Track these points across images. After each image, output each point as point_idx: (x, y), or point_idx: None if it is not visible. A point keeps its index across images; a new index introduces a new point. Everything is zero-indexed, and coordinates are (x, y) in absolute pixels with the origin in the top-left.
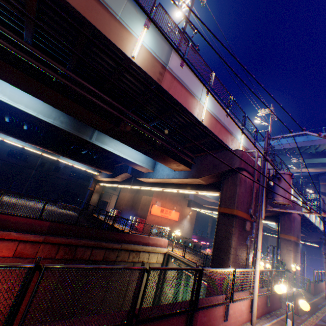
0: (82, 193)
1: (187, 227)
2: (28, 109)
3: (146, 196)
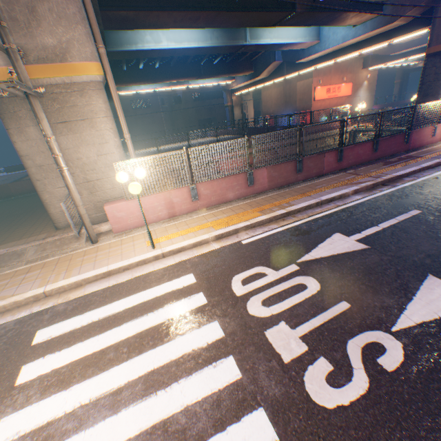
0: (215, 117)
1: (364, 100)
2: (190, 45)
3: (302, 82)
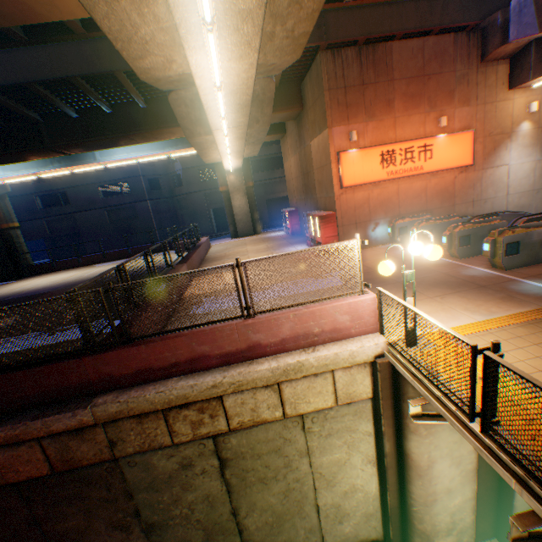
0: None
1: (525, 172)
2: None
3: (316, 139)
